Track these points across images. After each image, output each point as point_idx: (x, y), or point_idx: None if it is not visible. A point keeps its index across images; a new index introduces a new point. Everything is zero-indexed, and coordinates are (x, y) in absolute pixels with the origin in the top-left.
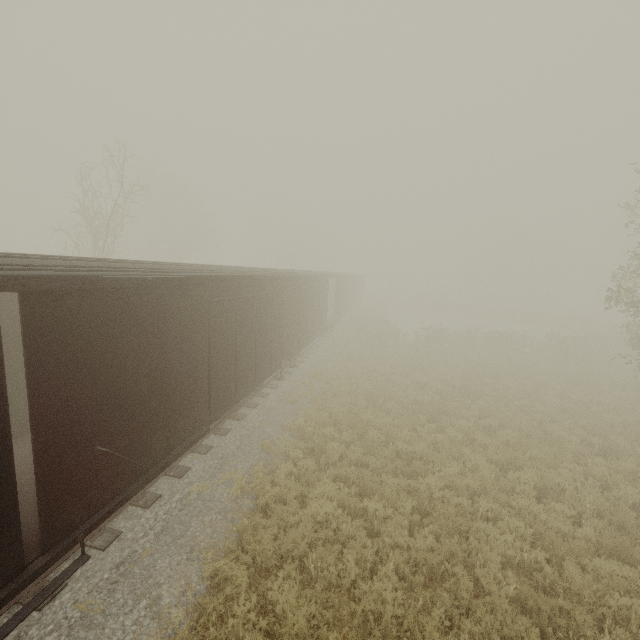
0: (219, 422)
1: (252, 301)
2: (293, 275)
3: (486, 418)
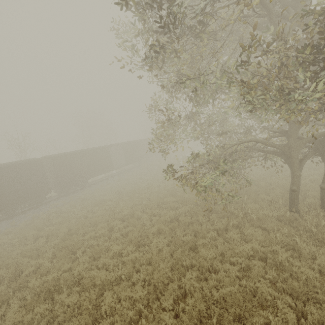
0: (12, 215)
1: (7, 174)
2: (51, 157)
3: (108, 205)
